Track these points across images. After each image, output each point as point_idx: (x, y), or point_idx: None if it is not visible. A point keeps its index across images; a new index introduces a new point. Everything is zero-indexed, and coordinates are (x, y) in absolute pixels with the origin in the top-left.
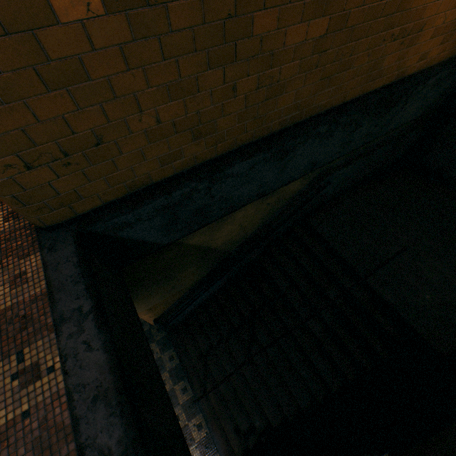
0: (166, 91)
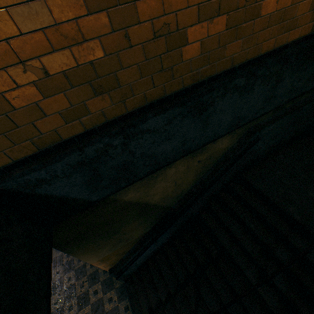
0: (44, 38)
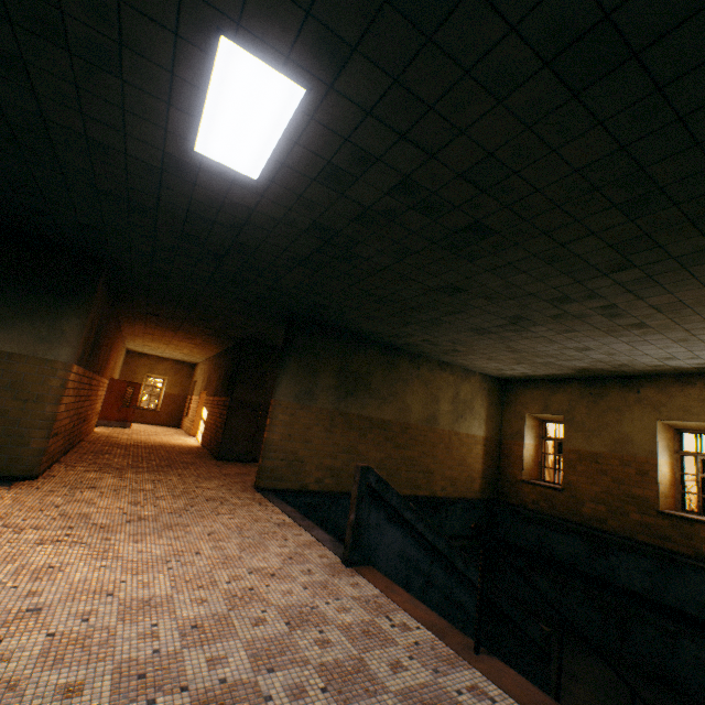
0: (328, 454)
